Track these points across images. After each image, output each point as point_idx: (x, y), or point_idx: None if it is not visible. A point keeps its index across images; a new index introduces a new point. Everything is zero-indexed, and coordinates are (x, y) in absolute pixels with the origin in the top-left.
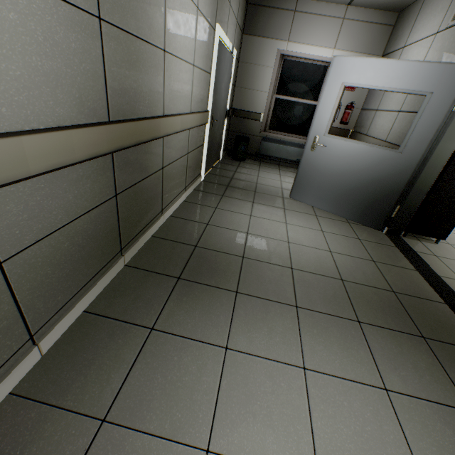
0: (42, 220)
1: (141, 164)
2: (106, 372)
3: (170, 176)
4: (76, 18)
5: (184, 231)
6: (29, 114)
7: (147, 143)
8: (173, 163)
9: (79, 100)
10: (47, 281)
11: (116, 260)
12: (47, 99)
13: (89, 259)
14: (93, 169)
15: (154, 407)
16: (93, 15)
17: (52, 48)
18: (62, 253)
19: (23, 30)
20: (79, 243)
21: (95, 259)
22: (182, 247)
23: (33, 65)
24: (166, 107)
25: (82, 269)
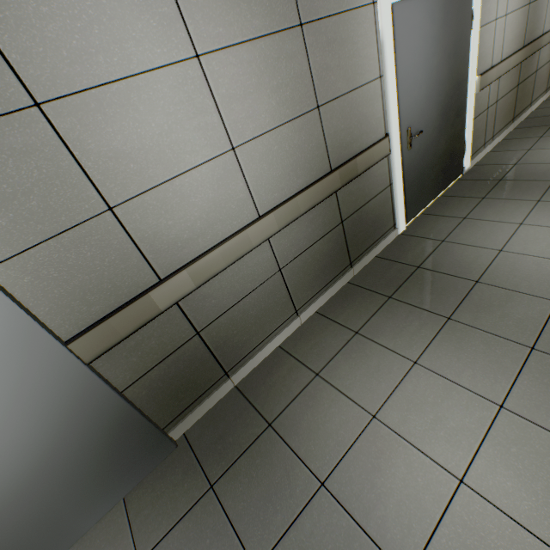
0: (503, 90)
1: (527, 69)
2: (523, 146)
3: (538, 78)
4: (523, 11)
5: (549, 112)
6: (509, 51)
7: (532, 55)
8: (541, 68)
9: (518, 41)
10: (498, 117)
11: (510, 124)
12: (513, 45)
13: (505, 116)
14: (515, 71)
15: (549, 146)
16: (527, 5)
17: (517, 26)
18: (502, 107)
19: (514, 25)
20: (505, 105)
21: (506, 117)
22: (549, 117)
23: (513, 34)
24: (544, 29)
25: (503, 119)
